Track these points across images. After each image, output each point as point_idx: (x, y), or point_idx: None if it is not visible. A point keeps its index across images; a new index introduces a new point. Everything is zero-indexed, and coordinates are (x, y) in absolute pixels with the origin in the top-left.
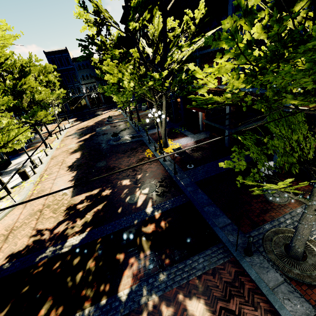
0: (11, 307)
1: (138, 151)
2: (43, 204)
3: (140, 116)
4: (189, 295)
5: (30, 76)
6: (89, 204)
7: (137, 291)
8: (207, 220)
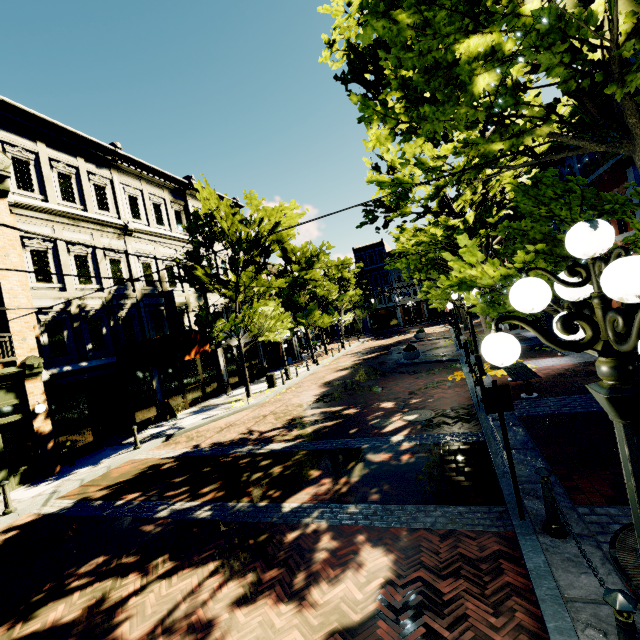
0: (188, 477)
1: (438, 373)
2: (271, 411)
3: (481, 331)
4: (375, 542)
5: (317, 266)
6: (319, 418)
7: (306, 509)
8: (495, 466)
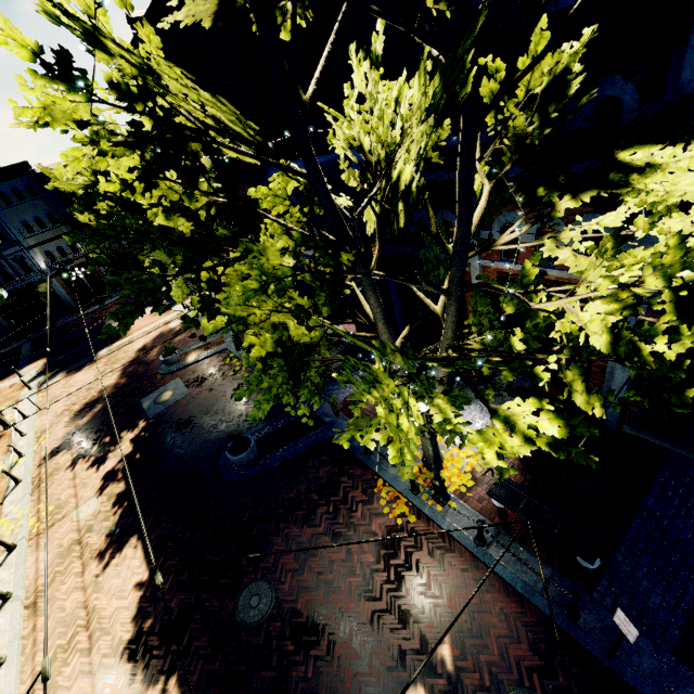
0: None
1: (352, 500)
2: None
3: None
4: None
5: None
6: None
7: None
8: None
